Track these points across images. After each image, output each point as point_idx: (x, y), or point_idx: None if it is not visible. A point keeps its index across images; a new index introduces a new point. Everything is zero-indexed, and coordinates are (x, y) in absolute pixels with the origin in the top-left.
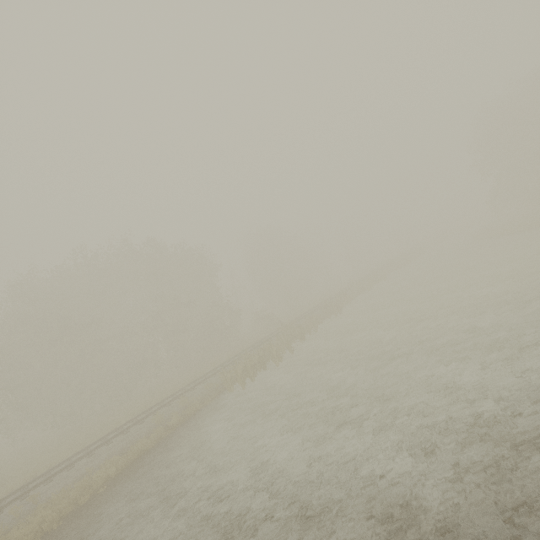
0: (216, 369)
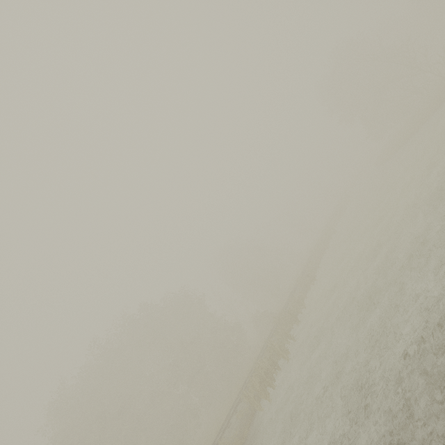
0: (241, 392)
